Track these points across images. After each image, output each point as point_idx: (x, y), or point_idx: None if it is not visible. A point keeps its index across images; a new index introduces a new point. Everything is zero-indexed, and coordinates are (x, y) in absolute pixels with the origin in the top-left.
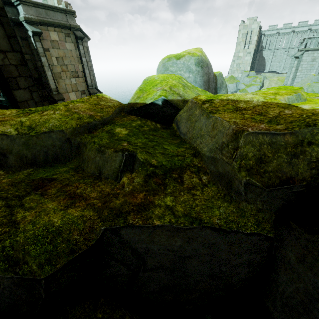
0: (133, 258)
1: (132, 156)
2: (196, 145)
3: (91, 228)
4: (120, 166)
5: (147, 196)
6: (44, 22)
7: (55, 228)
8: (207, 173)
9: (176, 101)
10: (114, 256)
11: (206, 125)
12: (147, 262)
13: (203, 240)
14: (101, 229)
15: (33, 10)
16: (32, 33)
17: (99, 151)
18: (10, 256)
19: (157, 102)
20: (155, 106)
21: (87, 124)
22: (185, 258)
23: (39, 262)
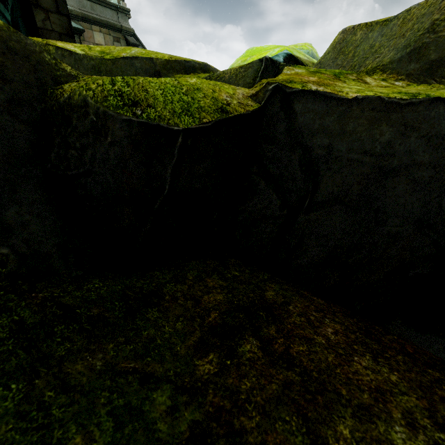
0: (300, 174)
1: (274, 66)
2: (366, 67)
3: (246, 96)
4: (257, 77)
5: (323, 80)
6: (87, 18)
7: (190, 83)
8: (401, 79)
9: (304, 60)
10: (268, 170)
11: (384, 33)
12: (320, 185)
13: (429, 131)
14: (267, 90)
15: (75, 0)
16: None
17: (211, 78)
18: (125, 93)
19: (277, 59)
20: None
21: (184, 61)
22: (389, 175)
23: (173, 110)
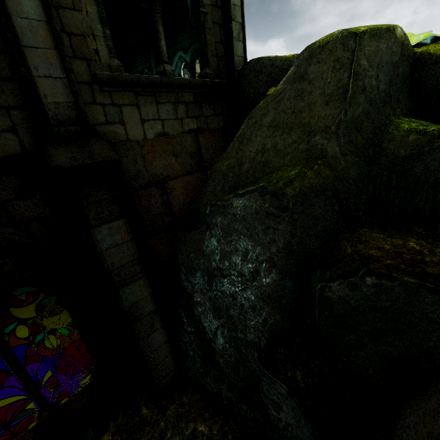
0: None
1: None
2: None
3: None
4: None
5: None
6: None
7: None
8: None
9: None
10: None
11: None
12: None
13: None
14: None
15: None
16: (183, 65)
17: None
18: None
19: (425, 42)
20: (421, 46)
21: None
22: None
23: None
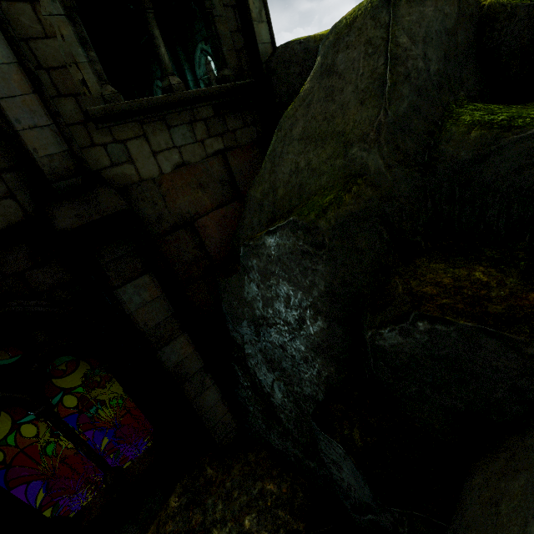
0: None
1: None
2: None
3: None
4: None
5: None
6: None
7: None
8: None
9: None
10: None
11: None
12: None
13: None
14: None
15: None
16: None
17: None
18: None
19: None
20: None
21: None
22: None
23: None
